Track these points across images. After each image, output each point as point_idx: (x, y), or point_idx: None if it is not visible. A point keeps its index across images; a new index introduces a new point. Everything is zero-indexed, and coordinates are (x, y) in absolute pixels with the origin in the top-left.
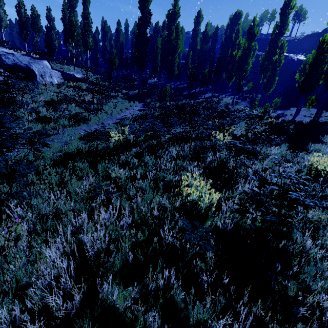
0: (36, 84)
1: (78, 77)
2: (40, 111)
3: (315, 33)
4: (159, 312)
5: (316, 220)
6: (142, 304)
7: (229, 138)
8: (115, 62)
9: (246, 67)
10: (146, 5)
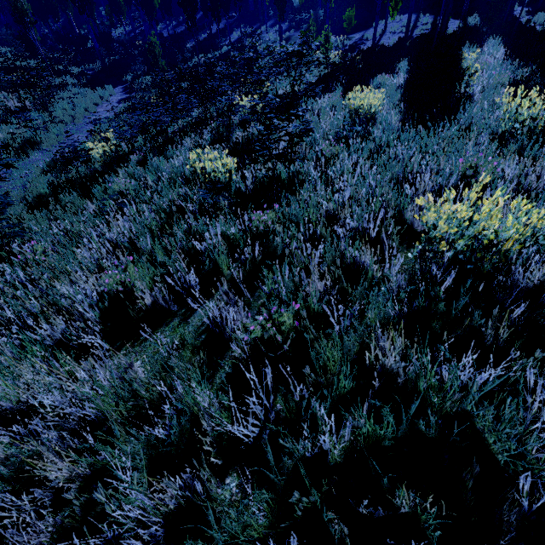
0: None
1: None
2: None
3: None
4: (182, 231)
5: (331, 154)
6: (179, 252)
7: None
8: (23, 8)
9: None
10: None
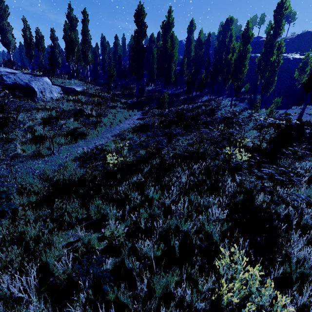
0: (36, 101)
1: (78, 90)
2: (36, 130)
3: (307, 32)
4: None
5: None
6: None
7: (247, 155)
8: (113, 74)
9: (243, 69)
10: (141, 19)
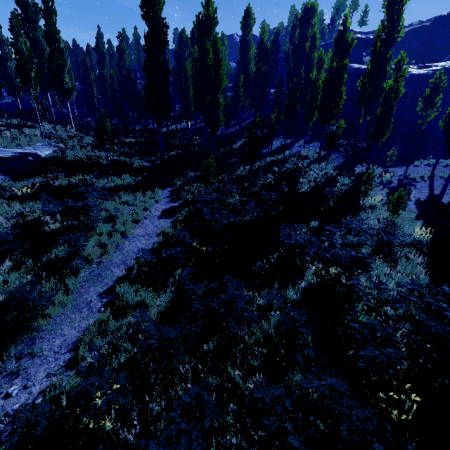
0: None
1: (46, 155)
2: None
3: (422, 26)
4: None
5: None
6: None
7: None
8: (105, 130)
9: (337, 100)
10: (156, 12)
